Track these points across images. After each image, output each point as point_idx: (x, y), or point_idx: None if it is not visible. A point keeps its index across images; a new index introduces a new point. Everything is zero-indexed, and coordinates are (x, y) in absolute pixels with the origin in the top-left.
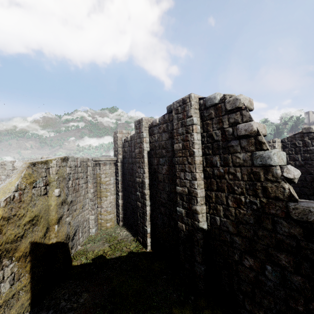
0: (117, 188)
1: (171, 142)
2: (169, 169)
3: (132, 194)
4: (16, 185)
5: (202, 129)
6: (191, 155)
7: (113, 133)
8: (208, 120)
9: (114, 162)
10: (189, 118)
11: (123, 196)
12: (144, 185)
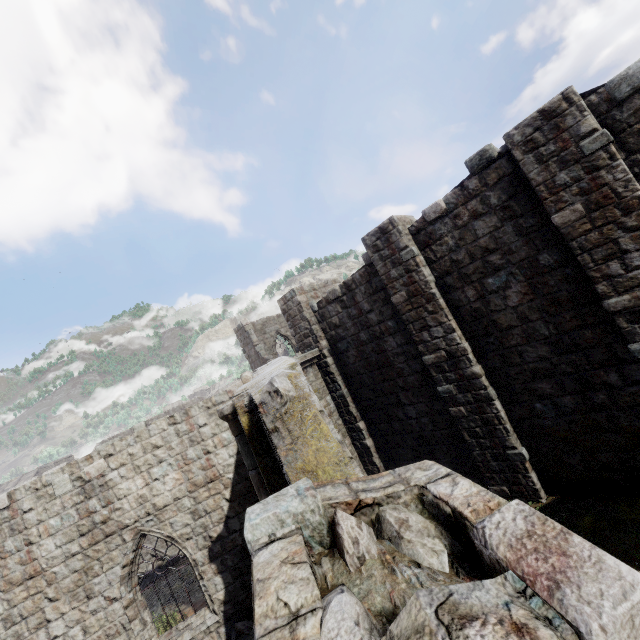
0: (343, 418)
1: (517, 225)
2: (532, 287)
3: (405, 406)
4: (338, 436)
5: (624, 149)
6: (633, 210)
7: (278, 302)
8: (636, 124)
9: (316, 360)
10: (586, 138)
11: (369, 427)
12: (464, 359)
